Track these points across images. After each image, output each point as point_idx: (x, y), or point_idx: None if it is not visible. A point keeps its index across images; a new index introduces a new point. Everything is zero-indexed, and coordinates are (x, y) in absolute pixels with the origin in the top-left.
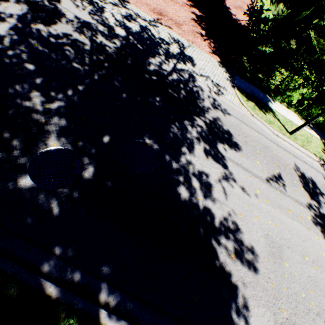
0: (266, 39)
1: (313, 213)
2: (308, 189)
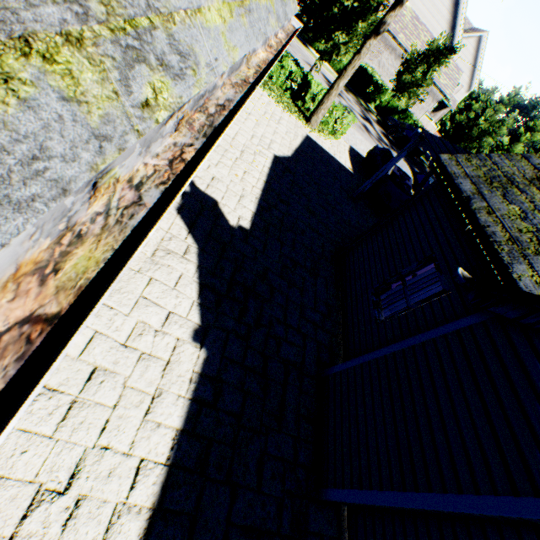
0: (305, 5)
1: (326, 84)
2: (326, 80)
